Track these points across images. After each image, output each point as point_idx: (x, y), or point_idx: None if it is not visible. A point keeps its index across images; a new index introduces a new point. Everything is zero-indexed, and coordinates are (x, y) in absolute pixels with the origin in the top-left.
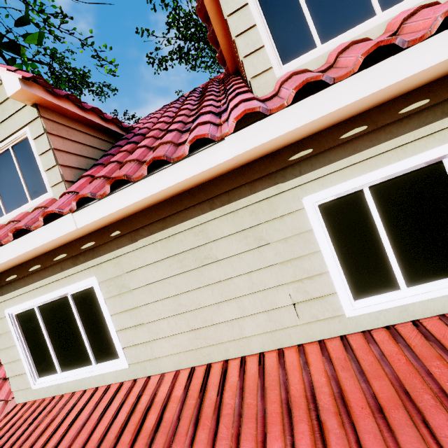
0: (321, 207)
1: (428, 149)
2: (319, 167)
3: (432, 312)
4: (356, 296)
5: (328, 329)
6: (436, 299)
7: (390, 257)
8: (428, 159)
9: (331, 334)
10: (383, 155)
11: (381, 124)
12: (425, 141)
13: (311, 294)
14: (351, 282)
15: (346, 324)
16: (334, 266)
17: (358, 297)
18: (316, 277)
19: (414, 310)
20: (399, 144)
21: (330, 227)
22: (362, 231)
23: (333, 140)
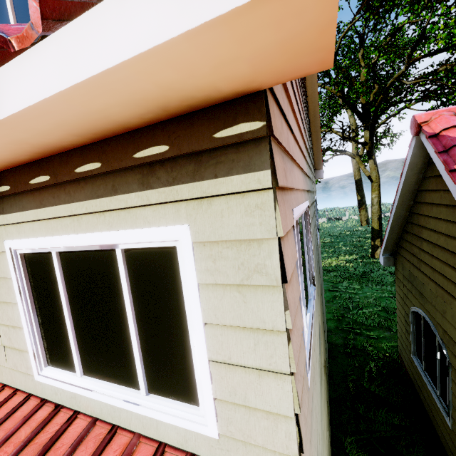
0: (26, 256)
1: (98, 230)
2: (16, 211)
3: (92, 412)
4: (50, 362)
5: (25, 382)
6: (97, 400)
7: (70, 338)
8: (99, 242)
9: (26, 388)
10: (64, 219)
11: (60, 179)
12: (97, 218)
13: (13, 343)
14: (46, 346)
15: (36, 385)
16: (29, 325)
17: (51, 363)
18: (17, 328)
19: (81, 402)
20: (74, 212)
21: (32, 282)
22: (55, 298)
23: (24, 182)
